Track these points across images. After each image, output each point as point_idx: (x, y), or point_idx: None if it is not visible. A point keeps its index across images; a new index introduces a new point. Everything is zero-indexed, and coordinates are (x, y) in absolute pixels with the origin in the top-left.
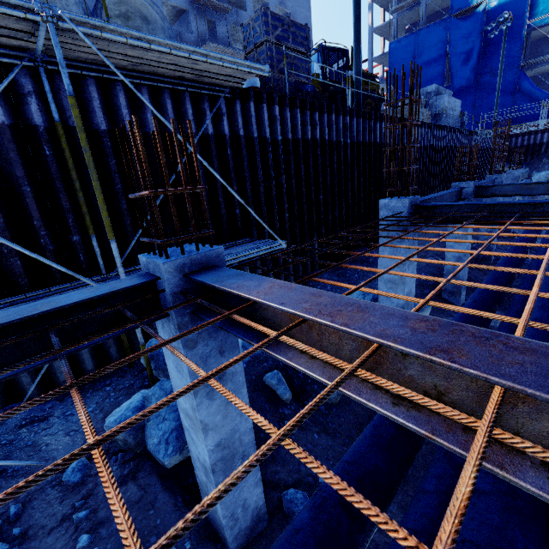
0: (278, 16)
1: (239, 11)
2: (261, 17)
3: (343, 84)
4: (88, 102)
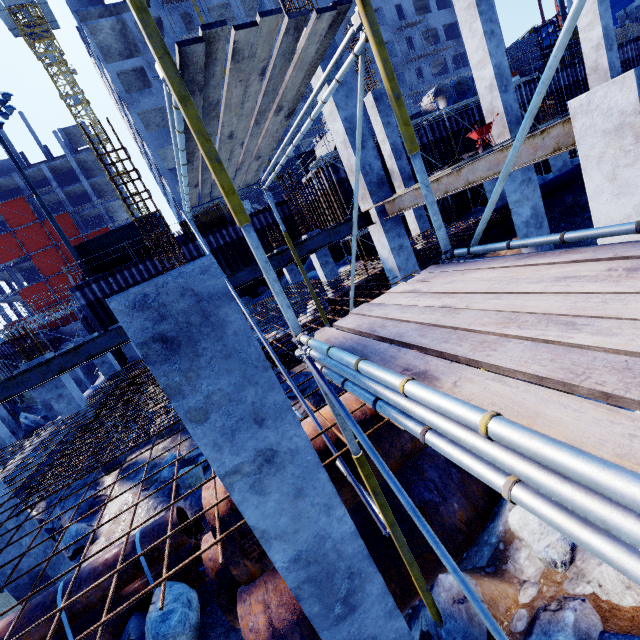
0: (521, 41)
1: (426, 16)
2: (514, 47)
3: (554, 44)
4: (480, 112)
